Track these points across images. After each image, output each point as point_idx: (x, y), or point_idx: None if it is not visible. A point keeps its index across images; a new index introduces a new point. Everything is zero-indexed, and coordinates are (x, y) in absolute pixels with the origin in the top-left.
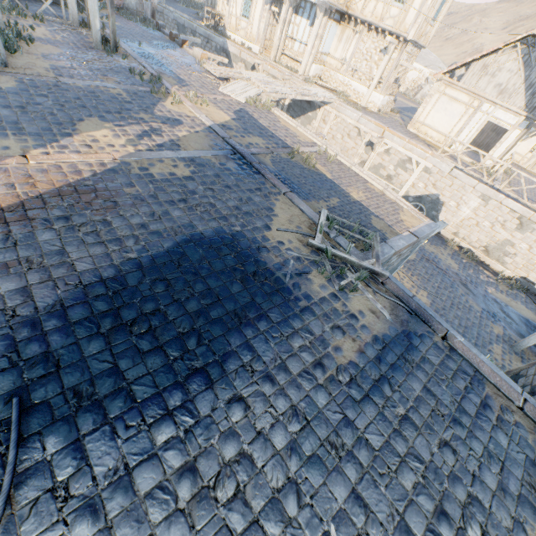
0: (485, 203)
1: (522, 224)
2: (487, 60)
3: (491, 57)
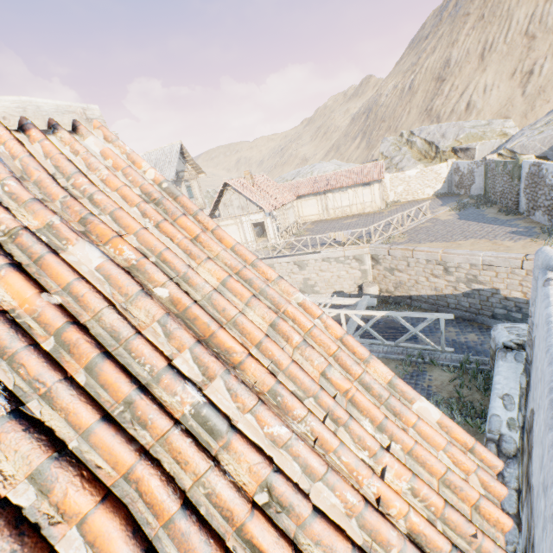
0: (274, 268)
1: (299, 265)
2: (223, 201)
3: (223, 199)
